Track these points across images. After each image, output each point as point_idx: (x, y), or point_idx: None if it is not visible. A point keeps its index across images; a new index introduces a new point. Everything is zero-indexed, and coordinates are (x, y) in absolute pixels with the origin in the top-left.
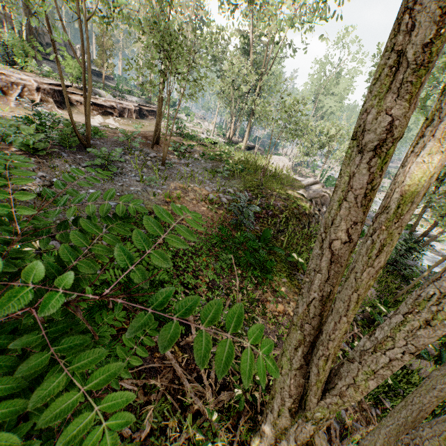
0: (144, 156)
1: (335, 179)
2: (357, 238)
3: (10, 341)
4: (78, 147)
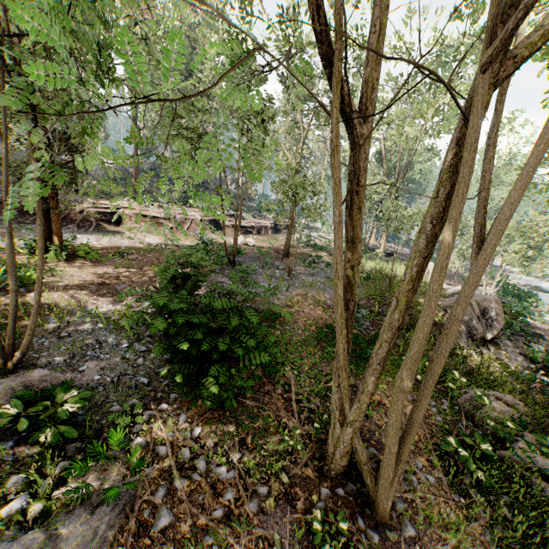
0: (274, 268)
1: (530, 288)
2: (352, 308)
3: (231, 314)
4: (226, 264)
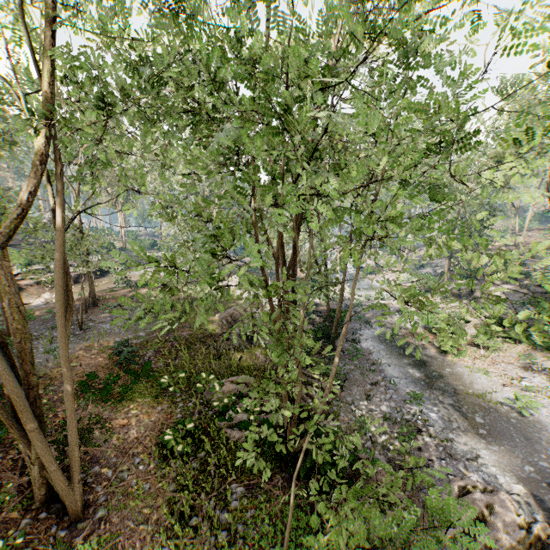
0: None
1: None
2: None
3: None
4: None
